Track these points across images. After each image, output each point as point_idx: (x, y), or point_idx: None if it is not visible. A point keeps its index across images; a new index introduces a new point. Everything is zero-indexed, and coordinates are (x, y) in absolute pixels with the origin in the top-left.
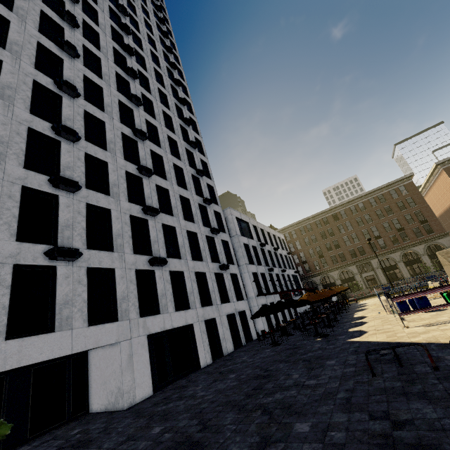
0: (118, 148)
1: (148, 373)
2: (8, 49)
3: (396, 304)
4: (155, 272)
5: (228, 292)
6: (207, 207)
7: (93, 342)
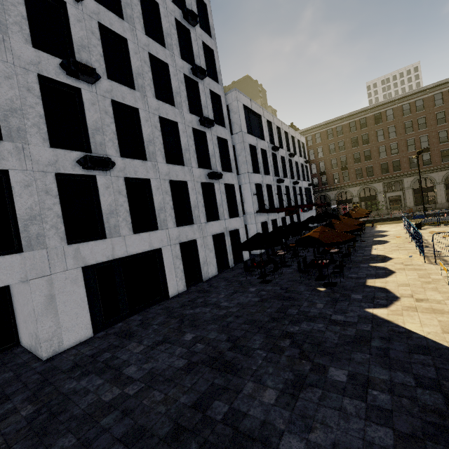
0: None
1: (85, 313)
2: None
3: None
4: (97, 179)
5: (218, 207)
6: (200, 84)
7: None
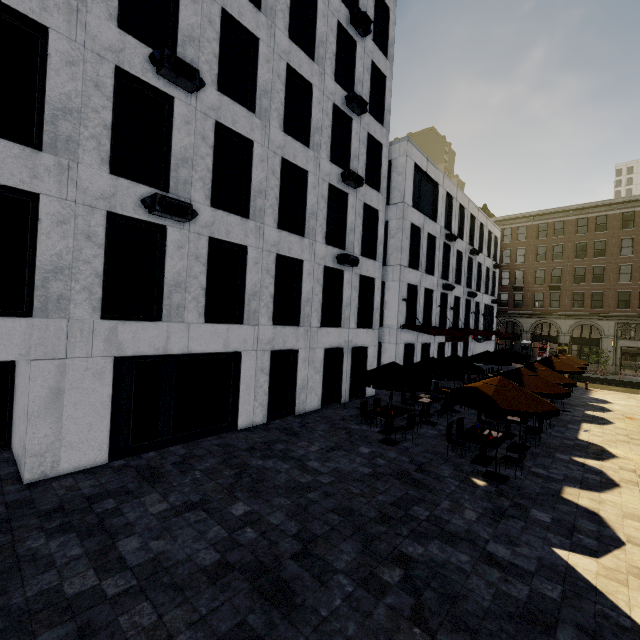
0: None
1: (103, 427)
2: None
3: None
4: (168, 231)
5: (343, 308)
6: (354, 122)
7: None
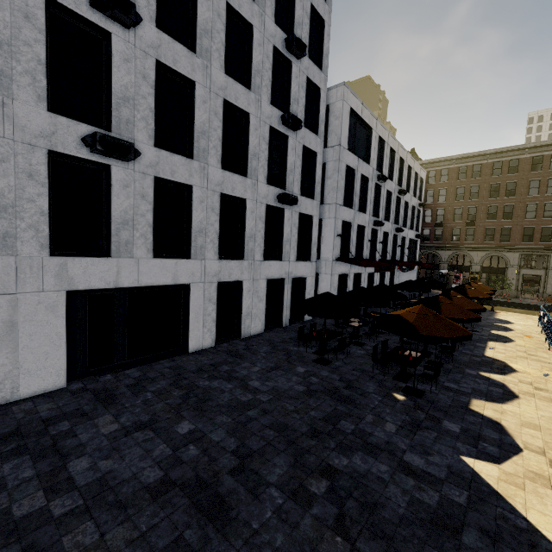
0: None
1: (59, 355)
2: None
3: None
4: (113, 171)
5: (283, 243)
6: (294, 65)
7: None
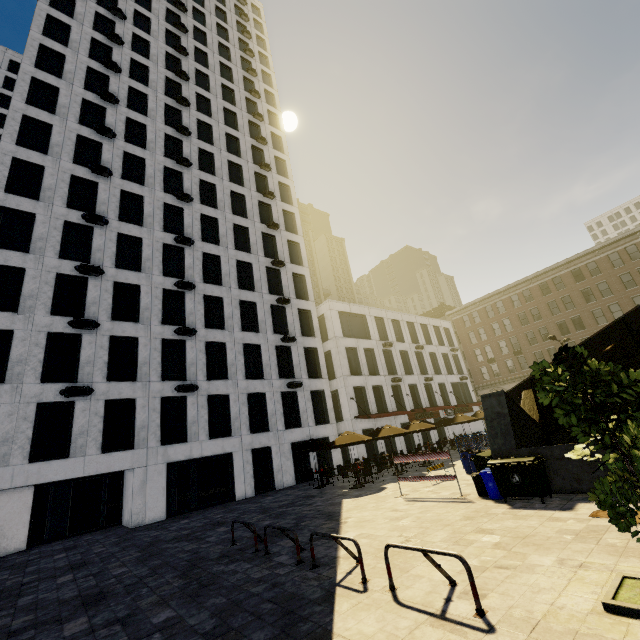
0: (156, 264)
1: (163, 499)
2: (42, 199)
3: (461, 458)
4: (188, 398)
5: (301, 414)
6: (287, 307)
7: (105, 467)
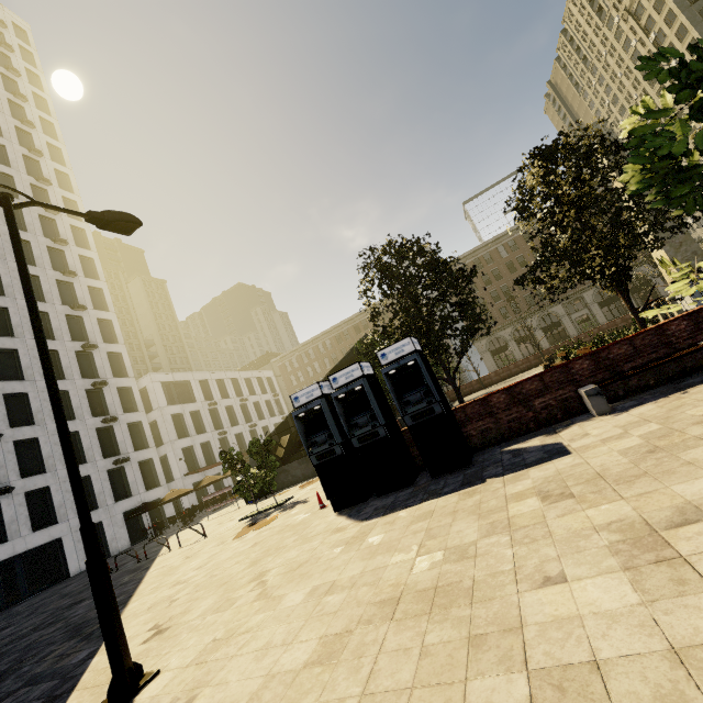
0: None
1: None
2: None
3: None
4: (1, 501)
5: (130, 485)
6: (105, 388)
7: None
